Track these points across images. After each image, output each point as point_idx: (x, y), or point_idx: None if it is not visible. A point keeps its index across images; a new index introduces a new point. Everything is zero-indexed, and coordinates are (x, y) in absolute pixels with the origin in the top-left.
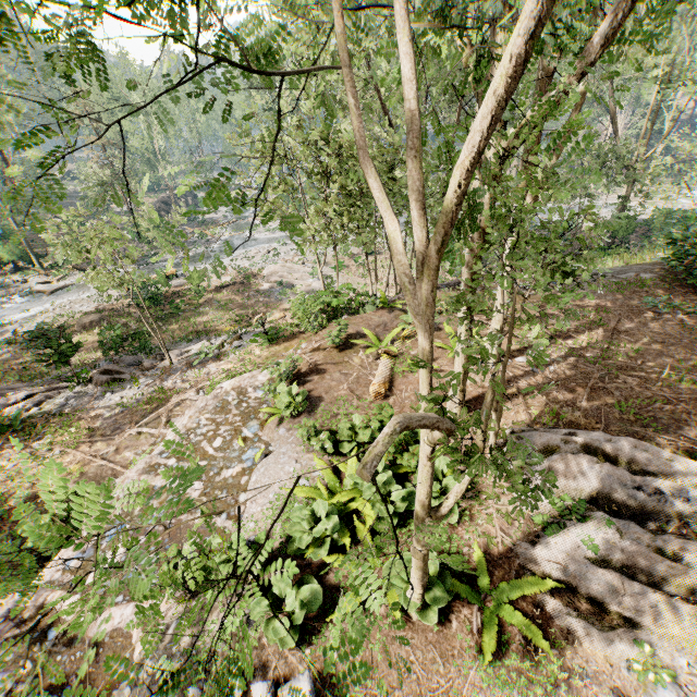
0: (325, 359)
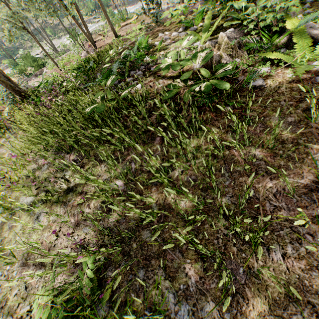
0: (94, 37)
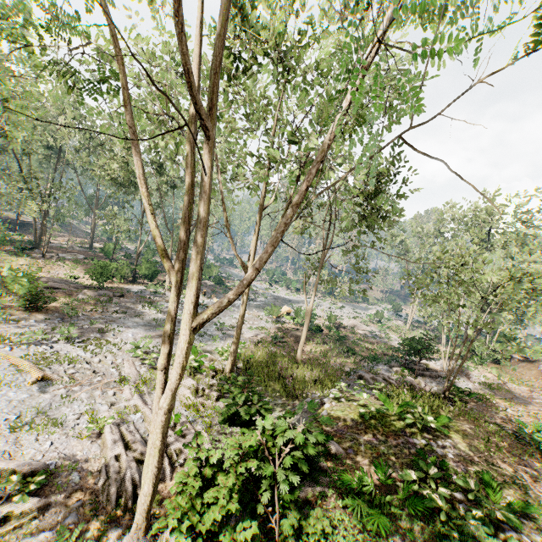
0: None
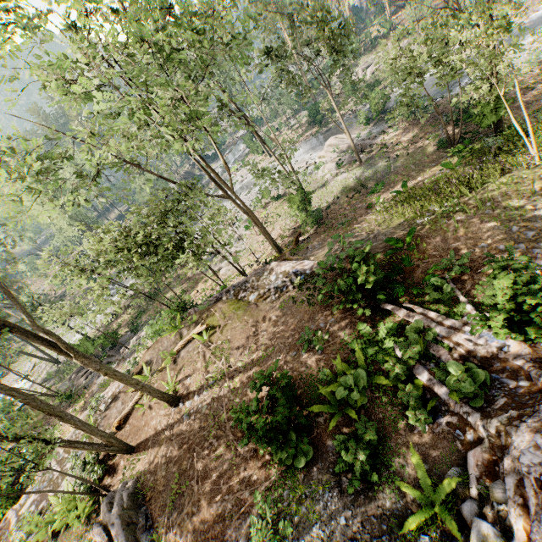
0: (124, 387)
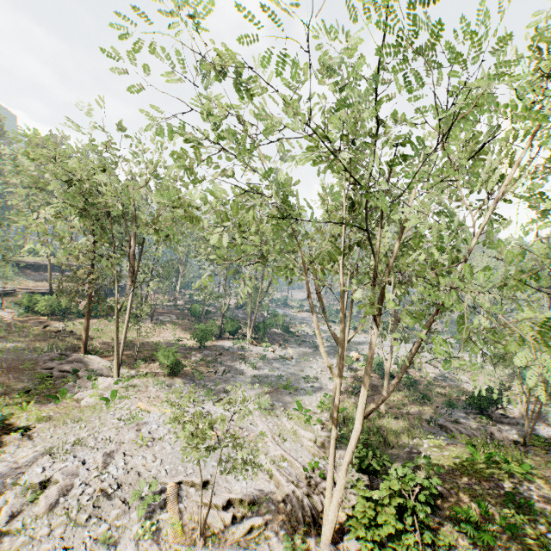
0: None
